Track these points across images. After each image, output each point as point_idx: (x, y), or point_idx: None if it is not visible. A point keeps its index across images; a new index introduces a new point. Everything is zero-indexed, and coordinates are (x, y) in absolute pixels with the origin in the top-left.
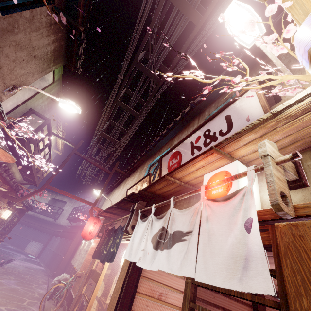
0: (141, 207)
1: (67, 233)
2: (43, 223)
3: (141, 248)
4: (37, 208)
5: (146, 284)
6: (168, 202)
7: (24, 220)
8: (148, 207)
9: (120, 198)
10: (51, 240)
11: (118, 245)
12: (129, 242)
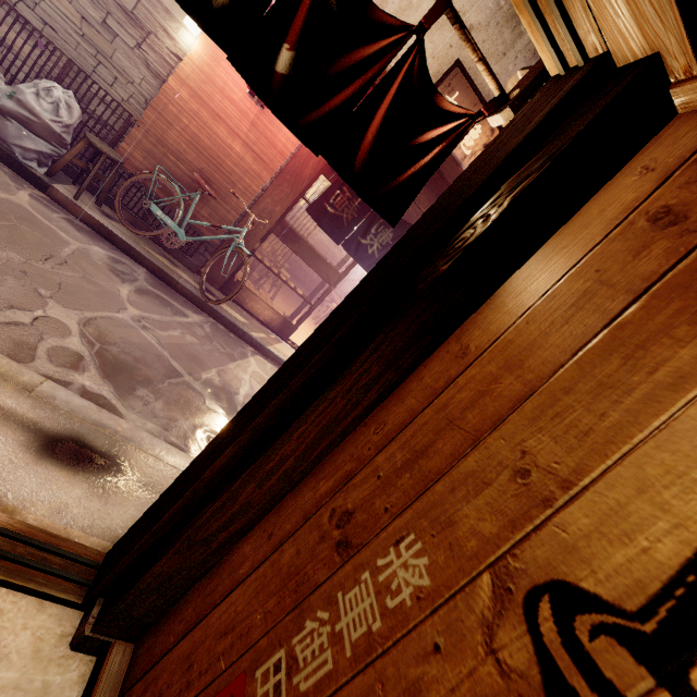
0: None
1: None
2: None
3: None
4: None
5: None
6: None
7: None
8: None
9: None
10: None
11: None
12: None
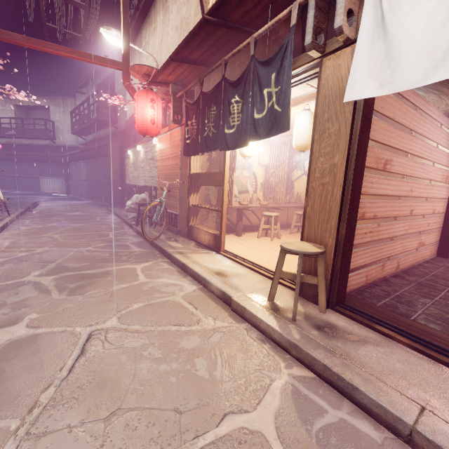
0: None
1: (89, 151)
2: (37, 151)
3: None
4: (5, 129)
5: (370, 151)
6: None
7: (2, 154)
8: None
9: (172, 39)
10: (70, 169)
11: (283, 95)
12: (358, 56)
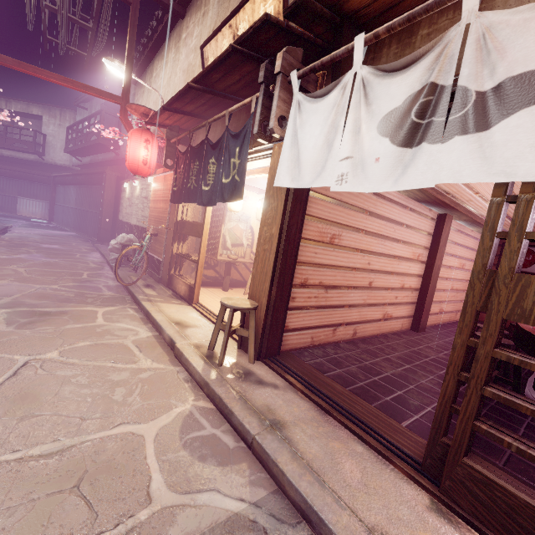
0: (293, 67)
1: (82, 176)
2: (20, 166)
3: (336, 156)
4: None
5: (313, 226)
6: (448, 0)
7: None
8: (336, 52)
9: (179, 80)
10: (58, 192)
11: (242, 168)
12: (283, 154)
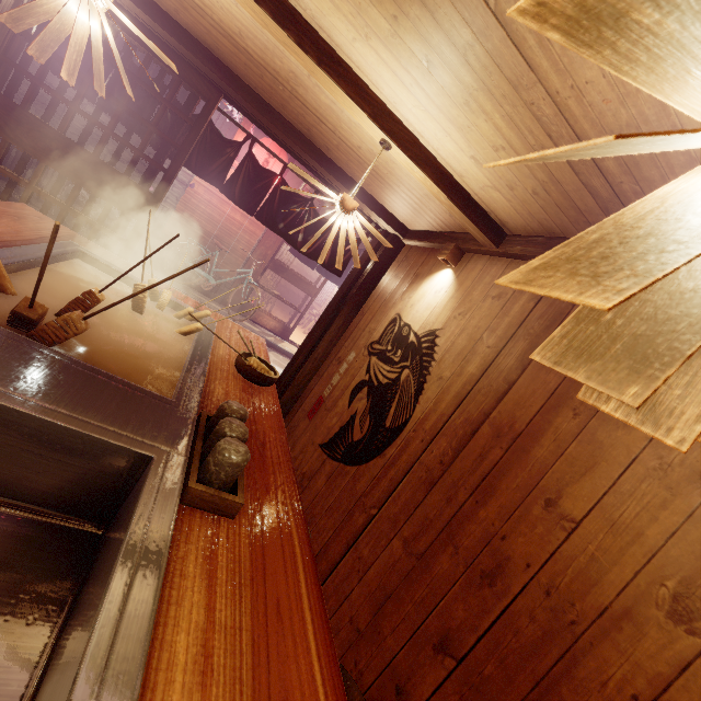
0: None
1: None
2: None
3: None
4: None
5: None
6: None
7: None
8: None
9: None
10: None
11: None
12: None
